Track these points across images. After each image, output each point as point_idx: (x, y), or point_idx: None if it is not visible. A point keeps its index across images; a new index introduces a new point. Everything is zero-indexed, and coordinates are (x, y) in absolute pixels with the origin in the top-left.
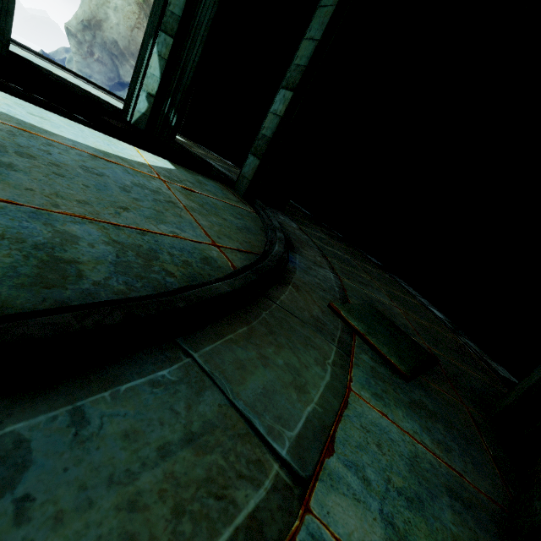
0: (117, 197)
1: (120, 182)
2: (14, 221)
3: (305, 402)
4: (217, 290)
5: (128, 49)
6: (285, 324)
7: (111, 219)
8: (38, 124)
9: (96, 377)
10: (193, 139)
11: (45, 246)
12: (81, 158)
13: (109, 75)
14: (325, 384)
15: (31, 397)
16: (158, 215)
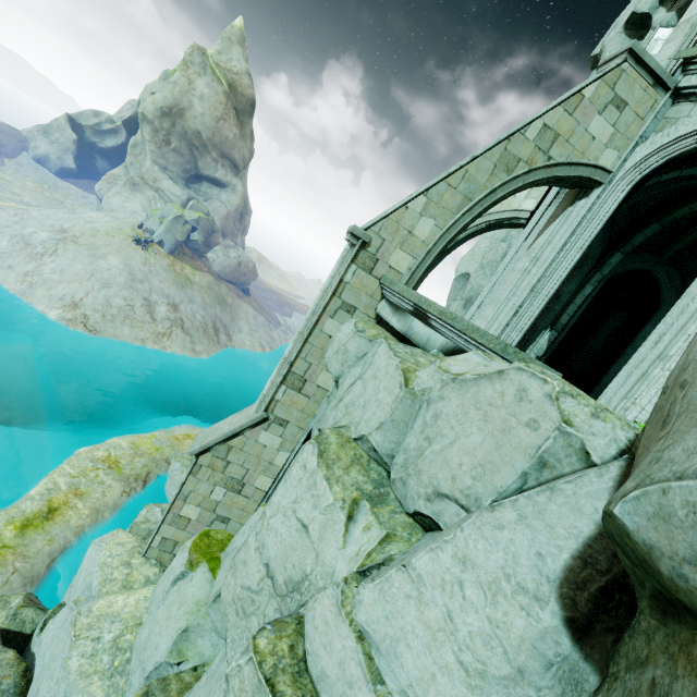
0: None
1: None
2: None
3: None
4: None
5: (211, 140)
6: None
7: None
8: None
9: None
10: None
11: None
12: None
13: (185, 166)
14: None
15: None
16: None
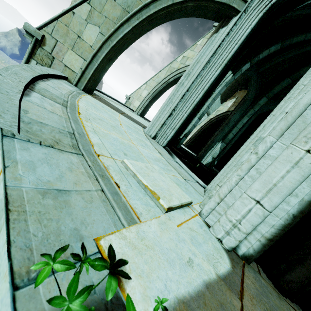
0: None
1: None
2: None
3: None
4: None
5: None
6: None
7: None
8: None
9: None
10: (190, 149)
11: None
12: None
13: None
14: None
15: None
16: None
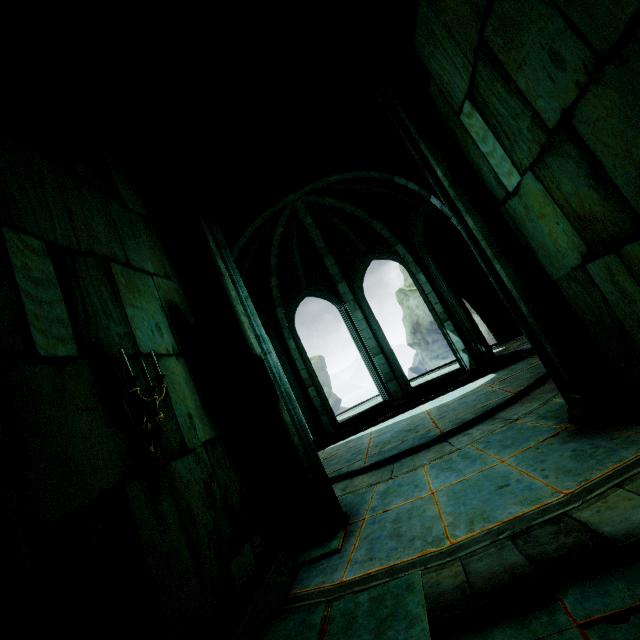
0: (472, 404)
1: (472, 399)
2: (453, 422)
3: (526, 410)
4: (500, 403)
5: None
6: (531, 398)
7: (472, 410)
8: (441, 403)
9: (474, 426)
10: (509, 339)
11: (460, 422)
12: (457, 402)
13: (444, 343)
14: (538, 404)
15: (466, 430)
16: (487, 399)
